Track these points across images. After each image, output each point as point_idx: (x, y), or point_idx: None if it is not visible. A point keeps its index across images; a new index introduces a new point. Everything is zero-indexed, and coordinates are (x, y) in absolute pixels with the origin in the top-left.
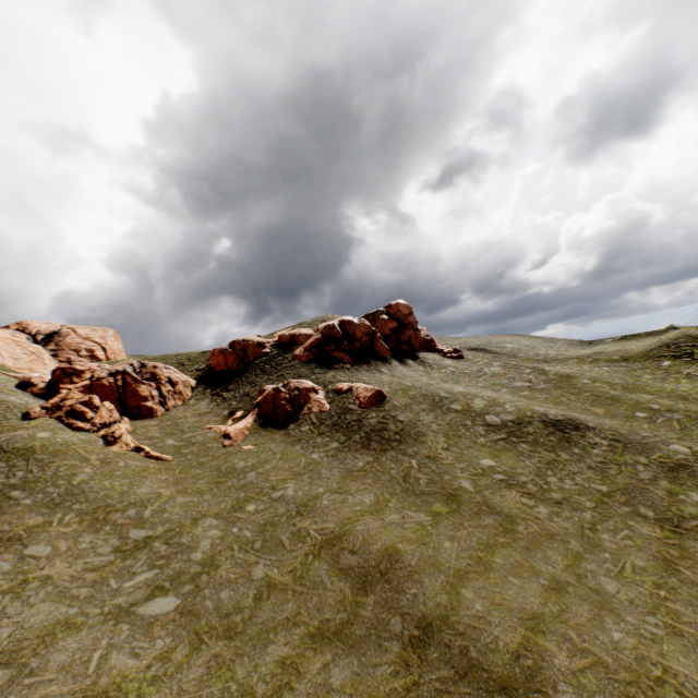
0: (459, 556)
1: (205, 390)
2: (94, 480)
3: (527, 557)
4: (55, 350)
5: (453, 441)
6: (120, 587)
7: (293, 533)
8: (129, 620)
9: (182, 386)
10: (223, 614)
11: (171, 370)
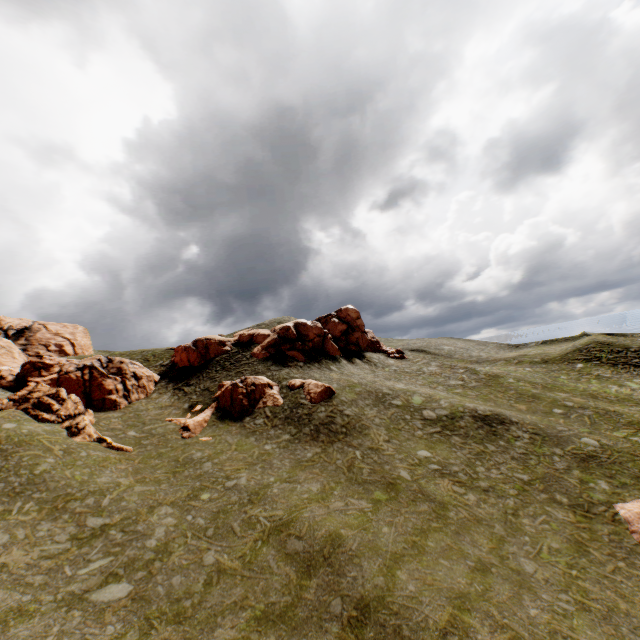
0: (396, 540)
1: (168, 385)
2: (56, 469)
3: (456, 541)
4: (24, 345)
5: (393, 433)
6: (75, 574)
7: (244, 520)
8: (81, 606)
9: (146, 380)
10: (173, 599)
11: (137, 365)
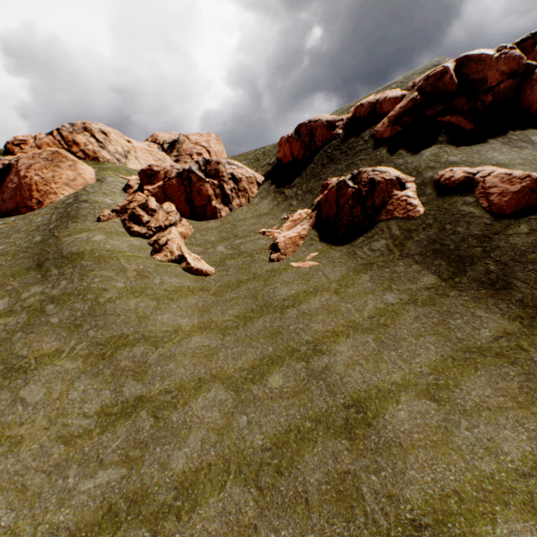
0: None
1: (269, 187)
2: (120, 299)
3: None
4: (176, 156)
5: None
6: (75, 487)
7: (330, 479)
8: None
9: (246, 183)
10: None
11: (234, 166)
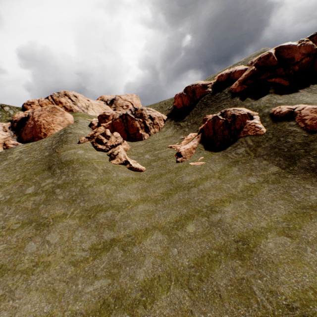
0: None
1: (170, 122)
2: (96, 185)
3: None
4: (114, 107)
5: None
6: (82, 290)
7: (232, 283)
8: None
9: (157, 120)
10: None
11: (150, 111)
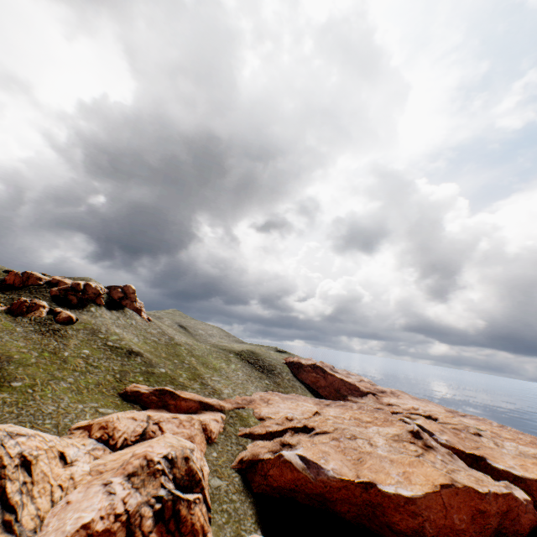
0: (33, 362)
1: None
2: None
3: (56, 369)
4: None
5: (83, 342)
6: None
7: None
8: None
9: None
10: None
11: None
